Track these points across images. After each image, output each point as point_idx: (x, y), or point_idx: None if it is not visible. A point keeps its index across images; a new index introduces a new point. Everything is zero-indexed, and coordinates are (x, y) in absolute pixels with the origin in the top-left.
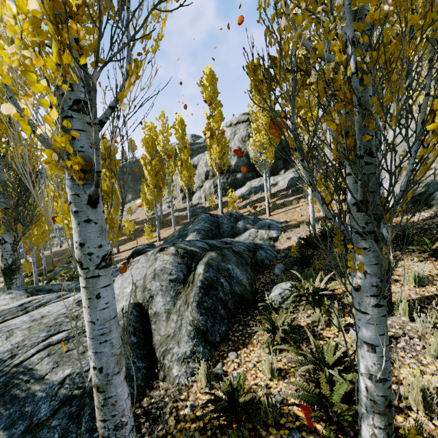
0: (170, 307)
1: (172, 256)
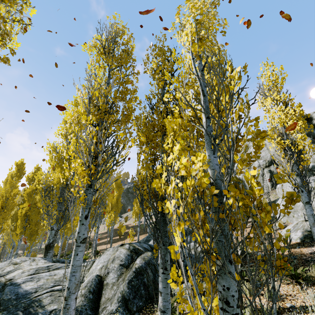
0: (115, 281)
1: (125, 250)
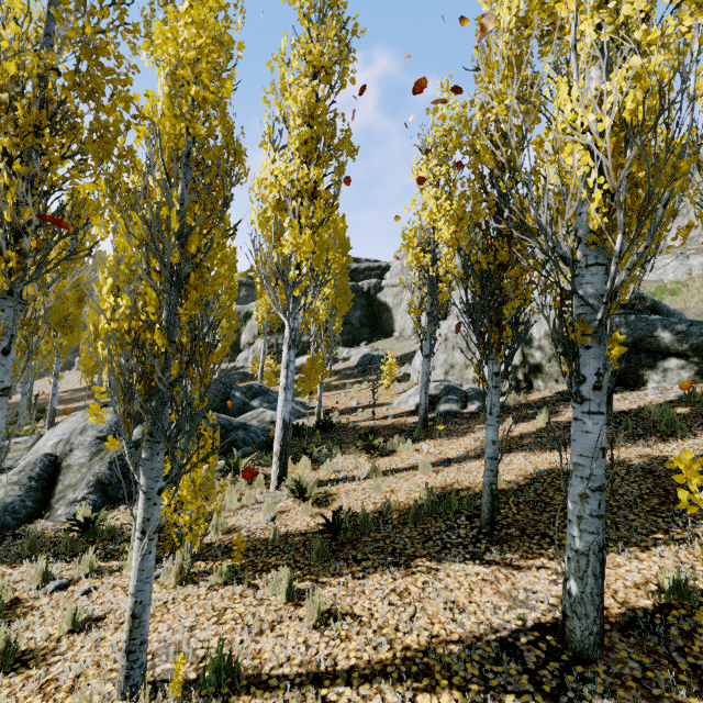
0: (85, 461)
1: (111, 414)
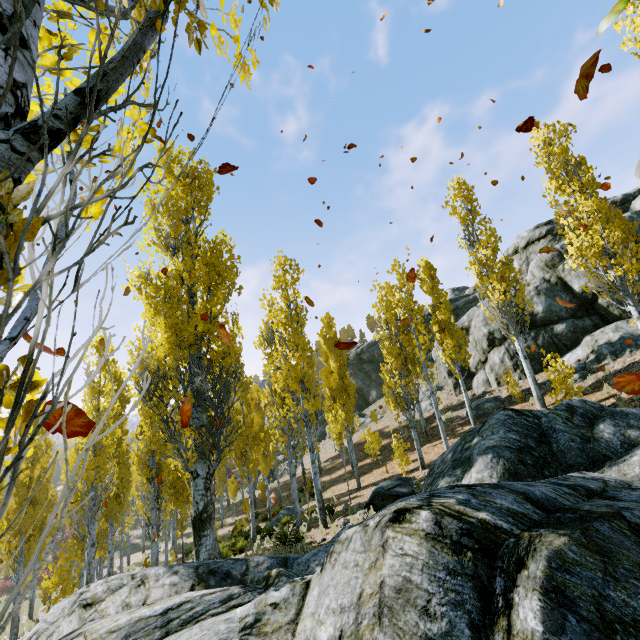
0: None
1: (425, 541)
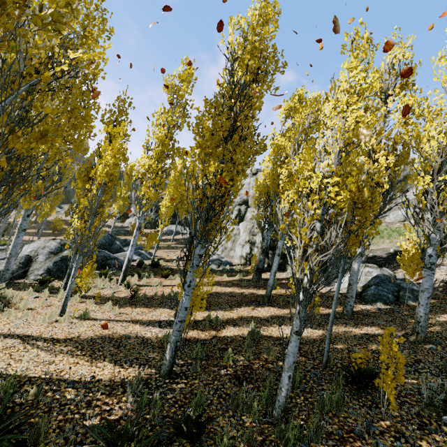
0: (43, 260)
1: (57, 243)
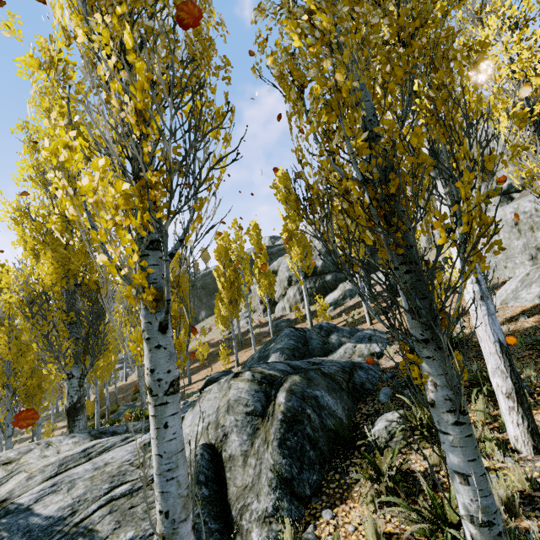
0: (247, 448)
1: (247, 382)
